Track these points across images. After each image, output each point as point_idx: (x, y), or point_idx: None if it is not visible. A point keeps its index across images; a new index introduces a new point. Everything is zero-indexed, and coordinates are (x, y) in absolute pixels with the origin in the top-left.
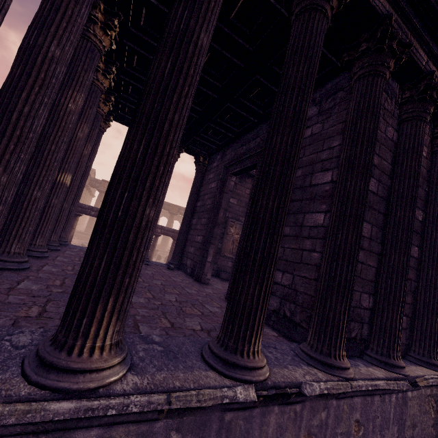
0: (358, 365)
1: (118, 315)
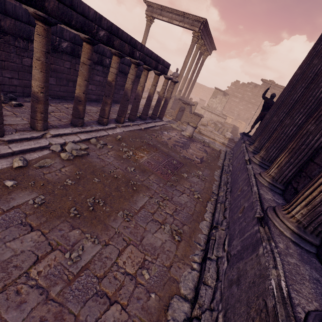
0: (274, 196)
1: (259, 141)
